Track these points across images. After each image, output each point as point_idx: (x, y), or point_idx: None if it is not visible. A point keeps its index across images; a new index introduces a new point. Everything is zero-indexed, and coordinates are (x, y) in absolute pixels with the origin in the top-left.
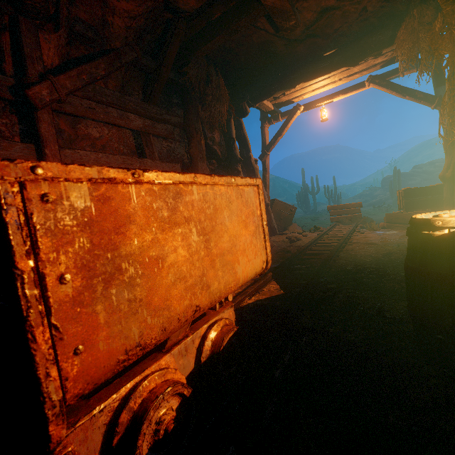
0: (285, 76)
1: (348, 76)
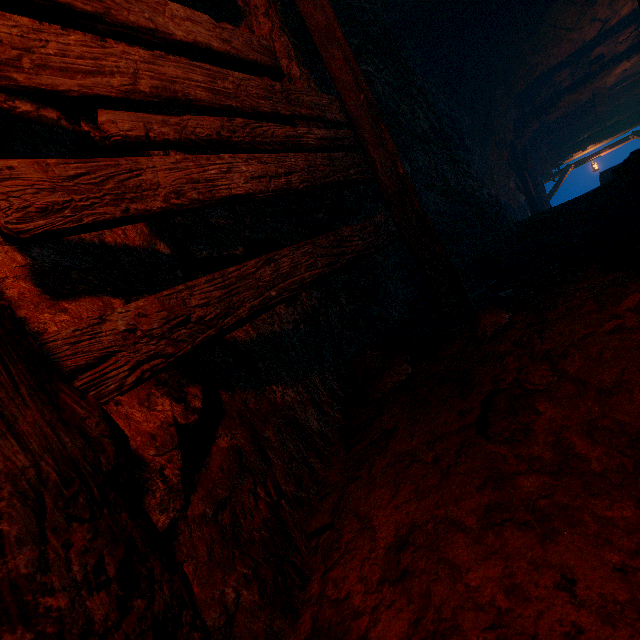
0: (576, 144)
1: (613, 136)
